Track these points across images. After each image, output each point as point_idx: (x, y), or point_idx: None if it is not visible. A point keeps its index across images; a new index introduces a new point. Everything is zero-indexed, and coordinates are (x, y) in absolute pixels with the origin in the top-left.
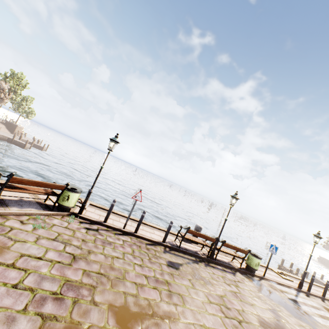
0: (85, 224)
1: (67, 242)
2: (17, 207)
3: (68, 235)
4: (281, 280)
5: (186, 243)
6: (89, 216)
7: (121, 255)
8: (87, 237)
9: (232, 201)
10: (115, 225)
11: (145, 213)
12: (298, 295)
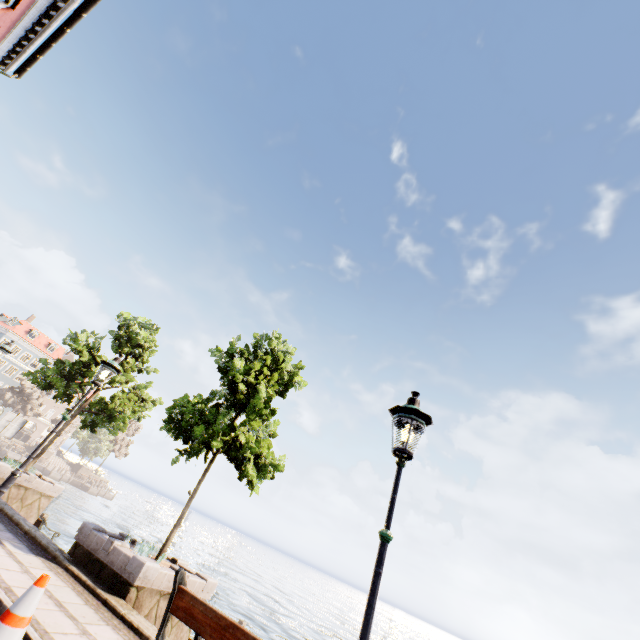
0: None
1: None
2: None
3: None
4: None
5: None
6: None
7: None
8: None
9: None
10: None
11: None
12: None
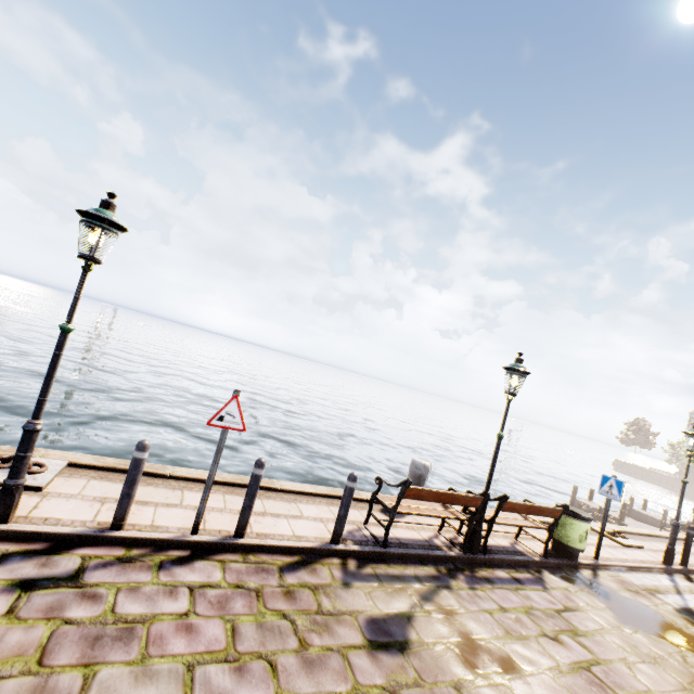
0: (18, 564)
1: None
2: None
3: None
4: (628, 556)
5: (397, 519)
6: (51, 517)
7: (177, 686)
8: (5, 645)
9: (512, 382)
10: (163, 529)
11: (262, 465)
12: (680, 588)
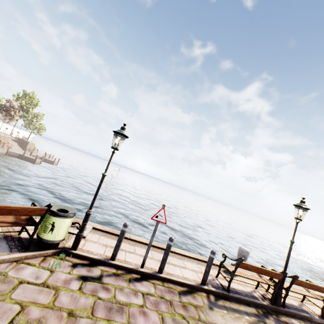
0: (80, 268)
1: None
2: None
3: (41, 305)
4: None
5: None
6: (89, 250)
7: None
8: (80, 303)
9: (299, 213)
10: (129, 263)
11: (172, 240)
12: None
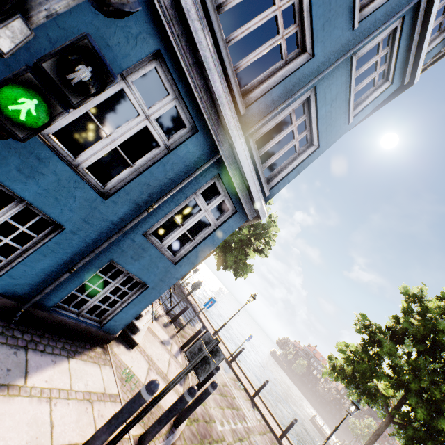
0: None
1: None
2: None
3: None
4: None
5: None
6: None
7: None
8: None
9: None
10: None
11: None
12: None
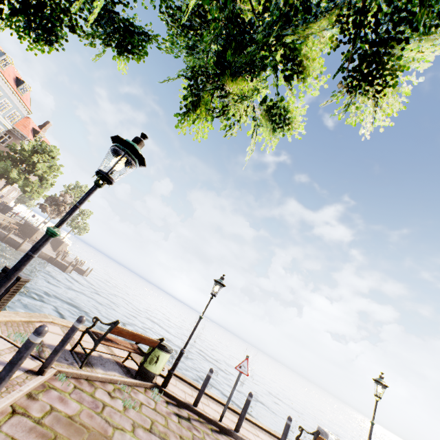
0: (172, 406)
1: (165, 437)
2: (102, 369)
3: (161, 424)
4: None
5: None
6: (174, 391)
7: None
8: (183, 432)
9: (378, 389)
10: (208, 414)
11: (252, 395)
12: None
